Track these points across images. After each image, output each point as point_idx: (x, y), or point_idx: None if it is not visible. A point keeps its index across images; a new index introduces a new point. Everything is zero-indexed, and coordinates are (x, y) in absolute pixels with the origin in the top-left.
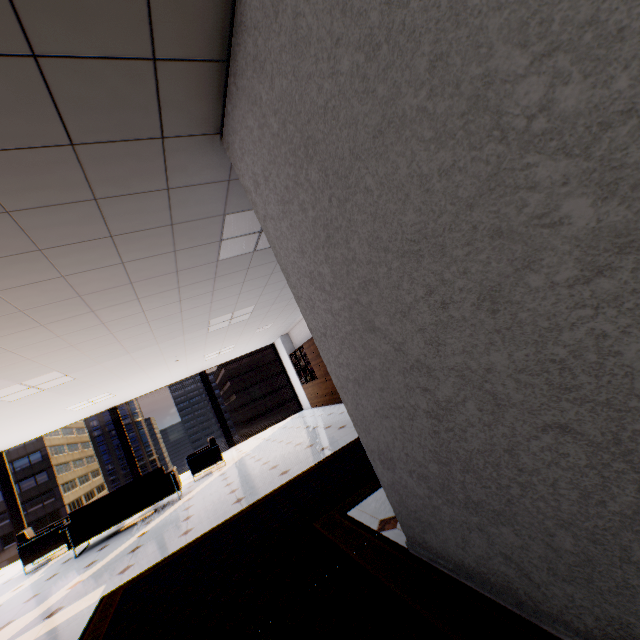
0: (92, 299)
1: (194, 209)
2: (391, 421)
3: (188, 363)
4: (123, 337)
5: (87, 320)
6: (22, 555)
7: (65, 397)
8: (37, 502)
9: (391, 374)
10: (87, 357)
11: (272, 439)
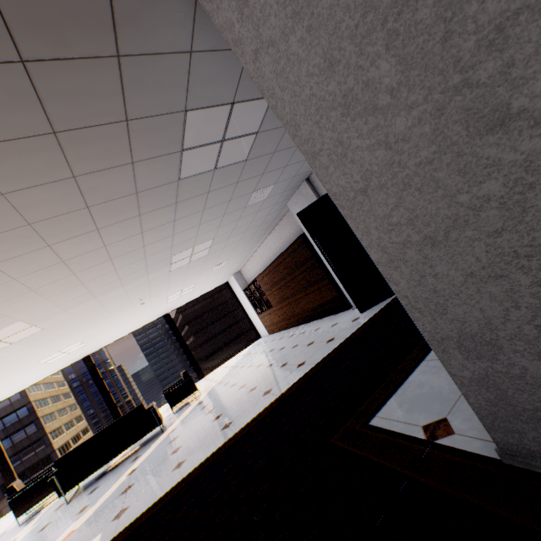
0: (45, 229)
1: (151, 97)
2: (509, 281)
3: (153, 306)
4: (87, 278)
5: (44, 258)
6: (13, 508)
7: (37, 350)
8: (29, 451)
9: (536, 193)
10: (52, 304)
11: (240, 365)
